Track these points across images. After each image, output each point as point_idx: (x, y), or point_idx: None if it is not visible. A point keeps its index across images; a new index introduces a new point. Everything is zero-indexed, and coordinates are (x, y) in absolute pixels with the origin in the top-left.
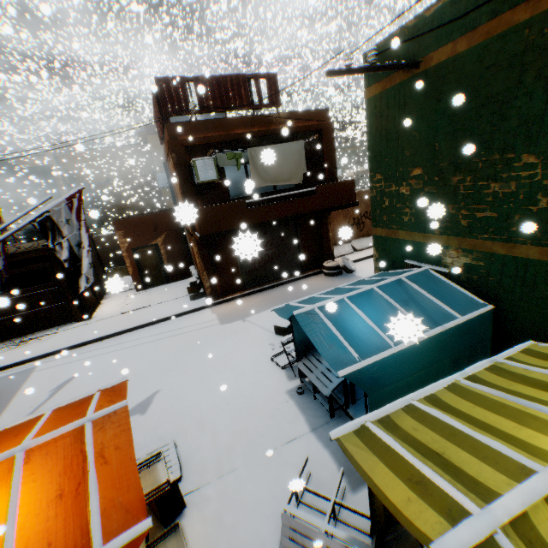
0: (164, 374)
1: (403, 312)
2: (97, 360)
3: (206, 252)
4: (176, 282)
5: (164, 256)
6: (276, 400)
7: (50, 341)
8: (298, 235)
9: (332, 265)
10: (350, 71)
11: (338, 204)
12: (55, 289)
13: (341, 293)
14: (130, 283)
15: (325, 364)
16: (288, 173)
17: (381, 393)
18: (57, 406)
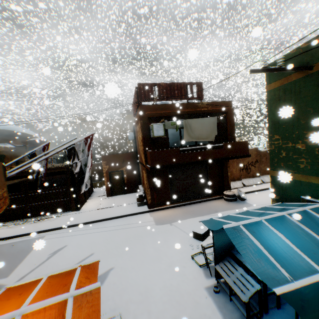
0: (118, 255)
1: (318, 239)
2: (78, 238)
3: (151, 177)
4: (130, 194)
5: (125, 177)
6: (197, 293)
7: (55, 221)
8: (208, 172)
9: (230, 193)
10: (265, 70)
11: (237, 155)
12: (64, 190)
13: (252, 215)
14: (104, 191)
15: (240, 271)
16: (206, 134)
17: (311, 316)
18: (51, 273)
